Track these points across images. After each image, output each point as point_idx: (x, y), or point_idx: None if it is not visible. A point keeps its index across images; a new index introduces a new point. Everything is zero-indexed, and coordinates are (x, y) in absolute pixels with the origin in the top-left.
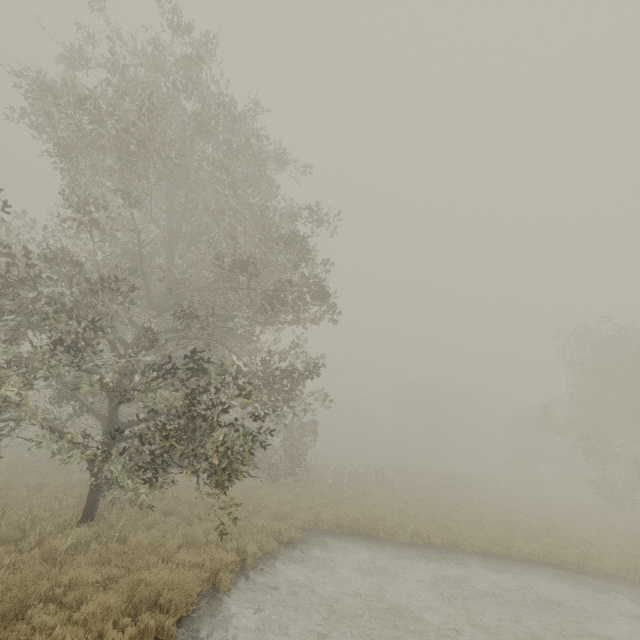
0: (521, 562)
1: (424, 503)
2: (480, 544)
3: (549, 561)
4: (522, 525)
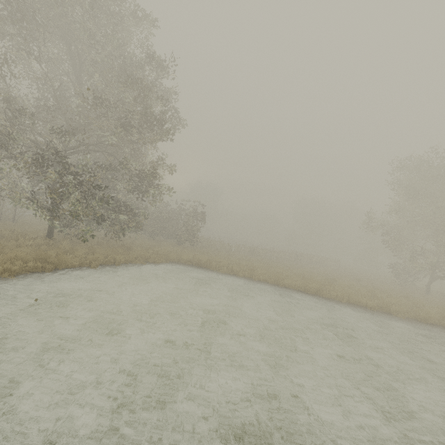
0: (281, 287)
1: (263, 263)
2: (264, 278)
3: (301, 290)
4: (310, 277)
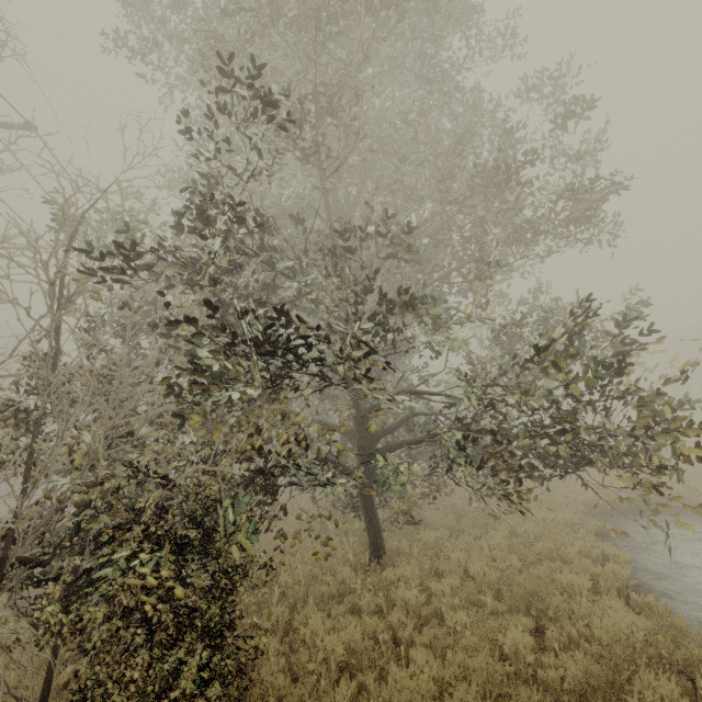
0: None
1: None
2: None
3: None
4: None
